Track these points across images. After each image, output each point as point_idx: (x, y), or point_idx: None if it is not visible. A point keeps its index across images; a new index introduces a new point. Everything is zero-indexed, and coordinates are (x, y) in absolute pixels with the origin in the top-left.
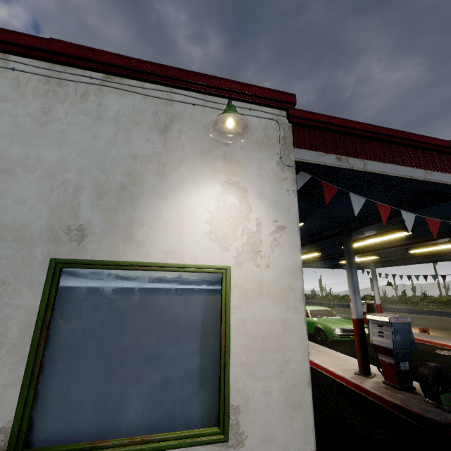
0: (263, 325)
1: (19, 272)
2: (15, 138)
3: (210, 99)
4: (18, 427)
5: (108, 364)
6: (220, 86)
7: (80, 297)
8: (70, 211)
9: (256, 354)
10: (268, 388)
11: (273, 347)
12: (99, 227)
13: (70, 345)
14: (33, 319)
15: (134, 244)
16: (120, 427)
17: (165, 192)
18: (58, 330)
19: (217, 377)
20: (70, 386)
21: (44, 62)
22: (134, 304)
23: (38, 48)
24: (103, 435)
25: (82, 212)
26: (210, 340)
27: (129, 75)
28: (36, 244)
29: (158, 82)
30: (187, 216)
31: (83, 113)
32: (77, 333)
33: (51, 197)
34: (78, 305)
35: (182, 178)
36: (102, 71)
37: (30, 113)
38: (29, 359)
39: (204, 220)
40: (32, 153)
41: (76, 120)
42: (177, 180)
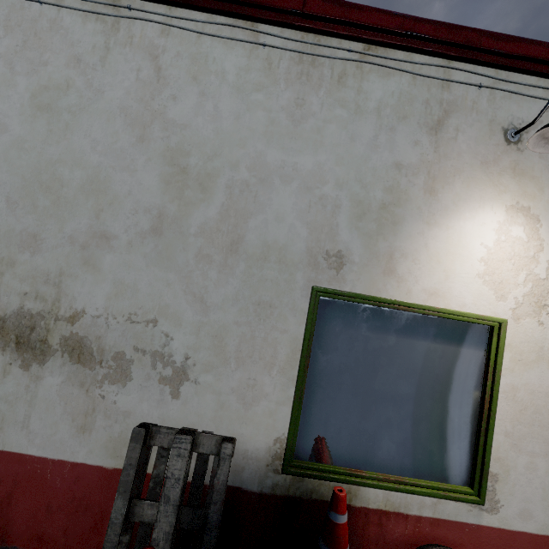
0: (537, 396)
1: (283, 296)
2: (271, 140)
3: (503, 75)
4: (292, 441)
5: (362, 402)
6: (525, 54)
7: (336, 330)
8: (328, 233)
9: (524, 426)
10: (533, 465)
11: (545, 422)
12: (358, 255)
13: (327, 376)
14: (297, 346)
15: (395, 279)
16: (372, 462)
17: (432, 216)
18: (316, 360)
19: (472, 439)
20: (328, 415)
21: (295, 31)
22: (389, 346)
23: (293, 11)
24: (357, 465)
25: (340, 235)
26: (468, 399)
27: (398, 44)
28: (297, 268)
29: (436, 52)
30: (457, 250)
31: (340, 104)
32: (334, 366)
33: (309, 215)
34: (334, 338)
35: (455, 198)
36: (364, 40)
37: (284, 105)
38: (297, 383)
39: (478, 257)
40: (288, 159)
41: (332, 114)
42: (449, 201)
